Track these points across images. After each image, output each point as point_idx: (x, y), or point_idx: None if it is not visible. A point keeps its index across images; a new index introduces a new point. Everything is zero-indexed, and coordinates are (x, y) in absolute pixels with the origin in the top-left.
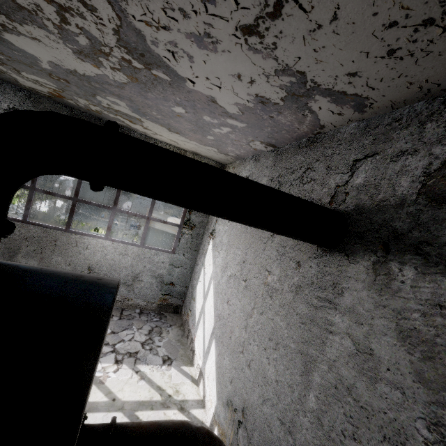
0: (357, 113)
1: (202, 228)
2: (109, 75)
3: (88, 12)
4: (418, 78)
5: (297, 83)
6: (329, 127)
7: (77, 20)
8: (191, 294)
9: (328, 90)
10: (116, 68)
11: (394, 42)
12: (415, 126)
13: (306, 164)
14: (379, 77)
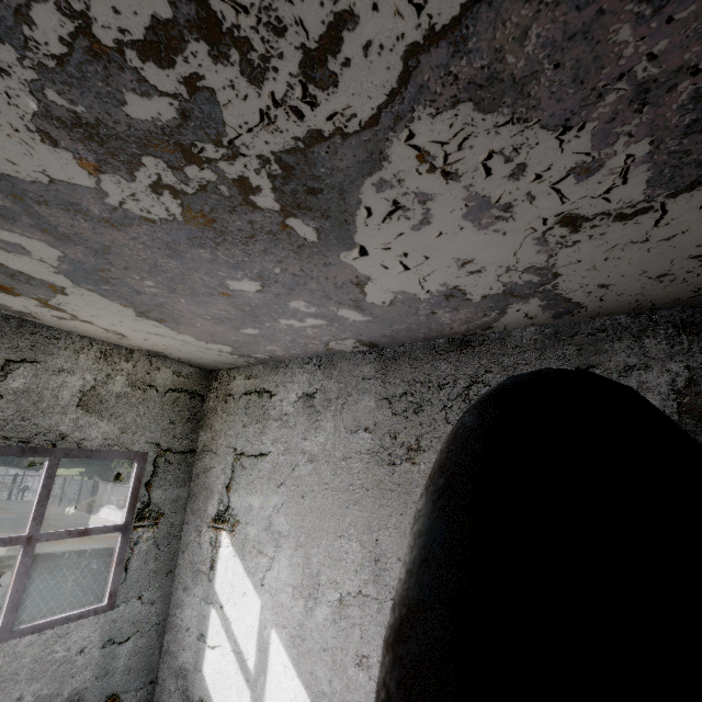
0: (551, 318)
1: (178, 512)
2: (111, 193)
3: (296, 77)
4: (648, 298)
5: (535, 283)
6: (495, 329)
7: (214, 69)
8: (184, 694)
9: (557, 295)
10: (172, 189)
11: (676, 269)
12: (630, 340)
13: (467, 375)
14: (621, 292)
